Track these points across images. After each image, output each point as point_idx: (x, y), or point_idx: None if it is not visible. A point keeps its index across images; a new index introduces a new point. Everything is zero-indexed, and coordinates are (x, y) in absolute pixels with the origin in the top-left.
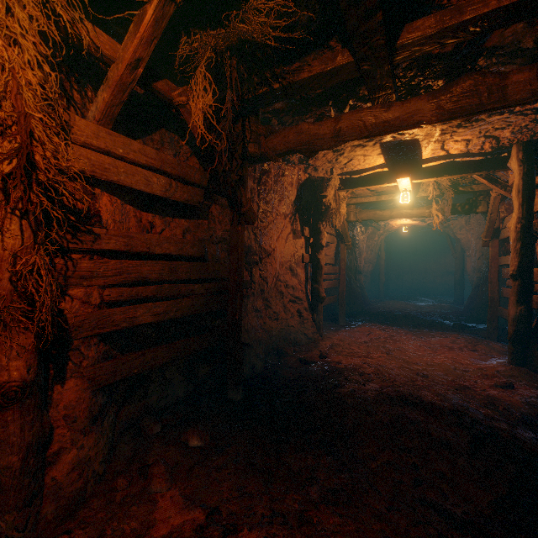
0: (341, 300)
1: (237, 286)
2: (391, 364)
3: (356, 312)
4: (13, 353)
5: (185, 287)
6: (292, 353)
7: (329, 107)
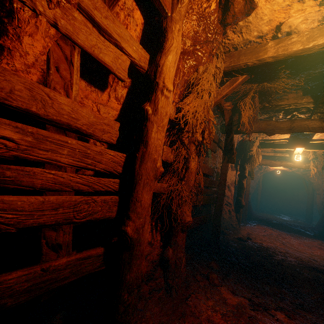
0: (245, 208)
1: (223, 193)
2: (289, 250)
3: (247, 216)
4: (189, 210)
5: (206, 190)
6: (228, 234)
7: (281, 113)
